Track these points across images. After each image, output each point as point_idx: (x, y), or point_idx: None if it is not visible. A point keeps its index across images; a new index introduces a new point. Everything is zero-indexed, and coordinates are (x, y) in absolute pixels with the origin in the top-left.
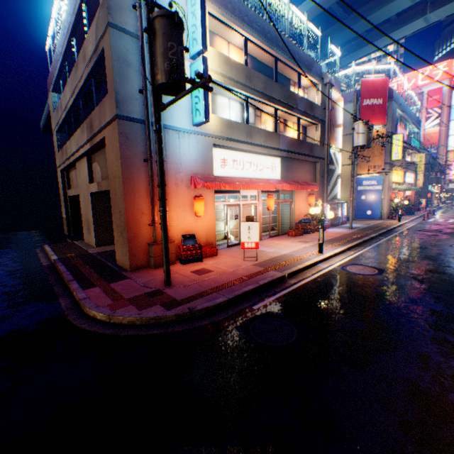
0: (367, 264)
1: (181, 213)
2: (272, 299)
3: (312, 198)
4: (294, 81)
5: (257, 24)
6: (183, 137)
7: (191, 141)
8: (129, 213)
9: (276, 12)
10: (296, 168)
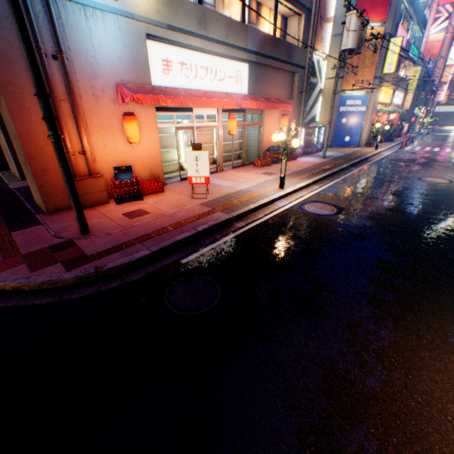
0: (328, 202)
1: (110, 139)
2: (208, 249)
3: (285, 121)
4: None
5: None
6: (94, 18)
7: (110, 26)
8: (25, 138)
9: None
10: (269, 80)
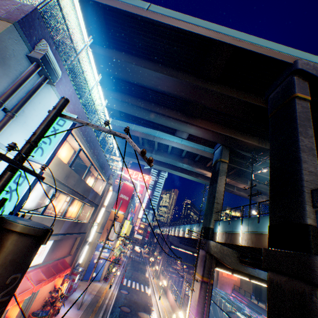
0: None
1: None
2: None
3: (62, 279)
4: (94, 173)
5: (94, 143)
6: None
7: None
8: None
9: (106, 138)
10: (63, 244)
